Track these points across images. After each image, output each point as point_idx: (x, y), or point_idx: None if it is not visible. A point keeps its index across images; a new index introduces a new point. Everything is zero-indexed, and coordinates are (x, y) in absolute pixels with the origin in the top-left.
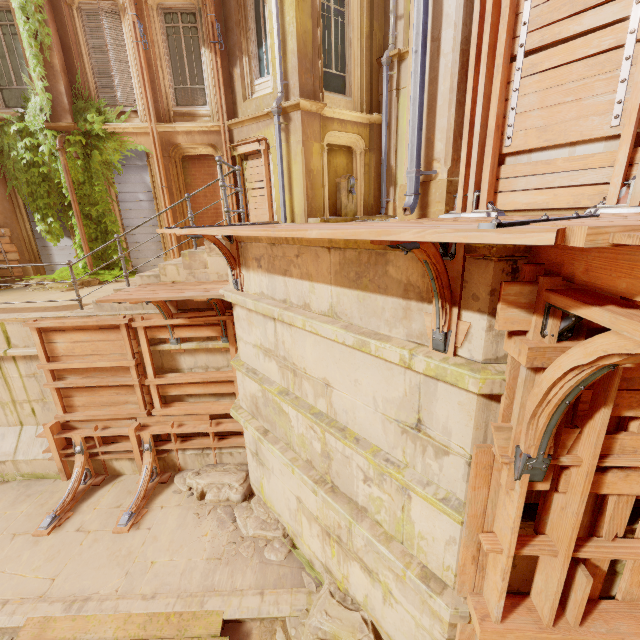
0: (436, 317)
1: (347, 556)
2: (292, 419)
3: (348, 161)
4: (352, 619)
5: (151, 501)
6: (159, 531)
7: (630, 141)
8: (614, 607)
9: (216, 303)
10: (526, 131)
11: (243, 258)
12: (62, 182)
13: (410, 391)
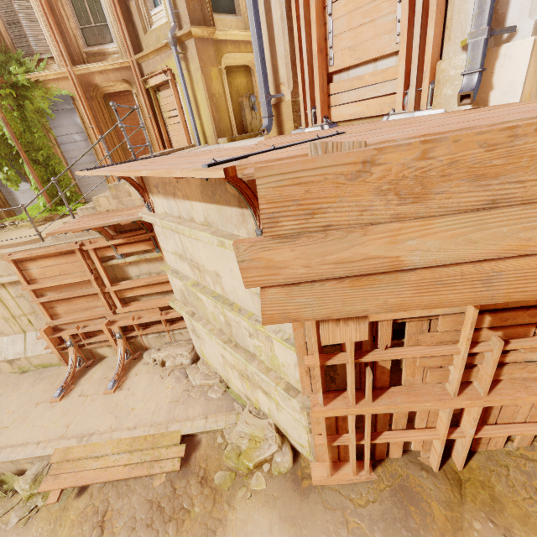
0: (253, 219)
1: (254, 387)
2: (205, 302)
3: (247, 80)
4: (262, 424)
5: (128, 372)
6: (135, 389)
7: (405, 56)
8: (398, 390)
9: (142, 223)
10: (342, 51)
11: (148, 186)
12: (6, 134)
13: None
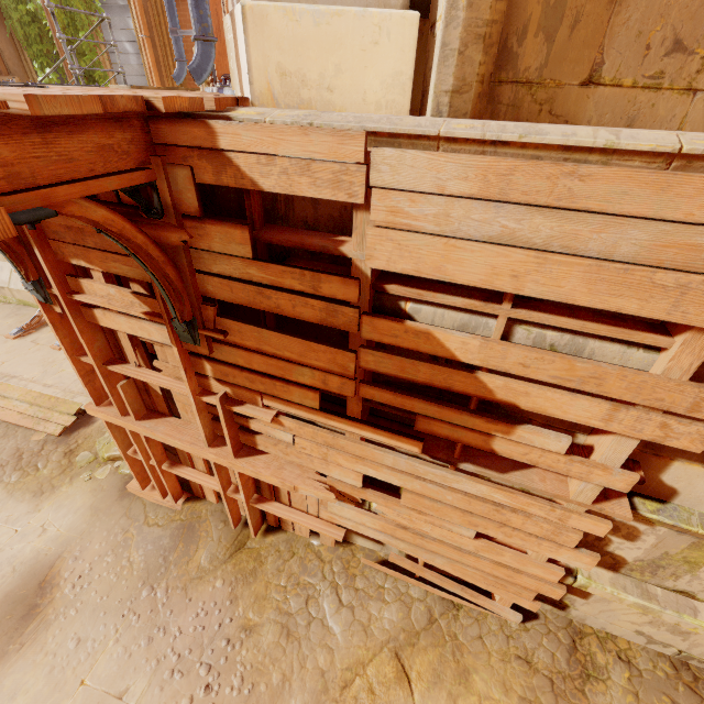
0: None
1: None
2: None
3: None
4: None
5: None
6: None
7: None
8: (173, 421)
9: None
10: None
11: None
12: (47, 24)
13: None
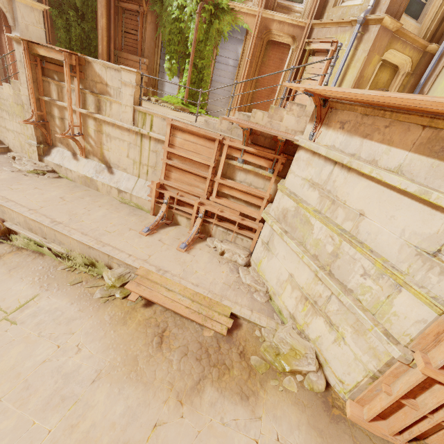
0: None
1: (316, 313)
2: (315, 229)
3: (390, 78)
4: (305, 343)
5: (194, 244)
6: (199, 259)
7: None
8: None
9: (281, 145)
10: None
11: (328, 119)
12: (190, 37)
13: (443, 231)
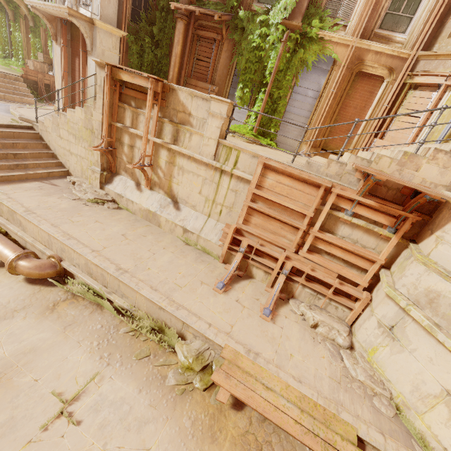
0: None
1: None
2: None
3: None
4: None
5: (277, 308)
6: (289, 334)
7: None
8: None
9: (419, 203)
10: None
11: None
12: (269, 66)
13: None
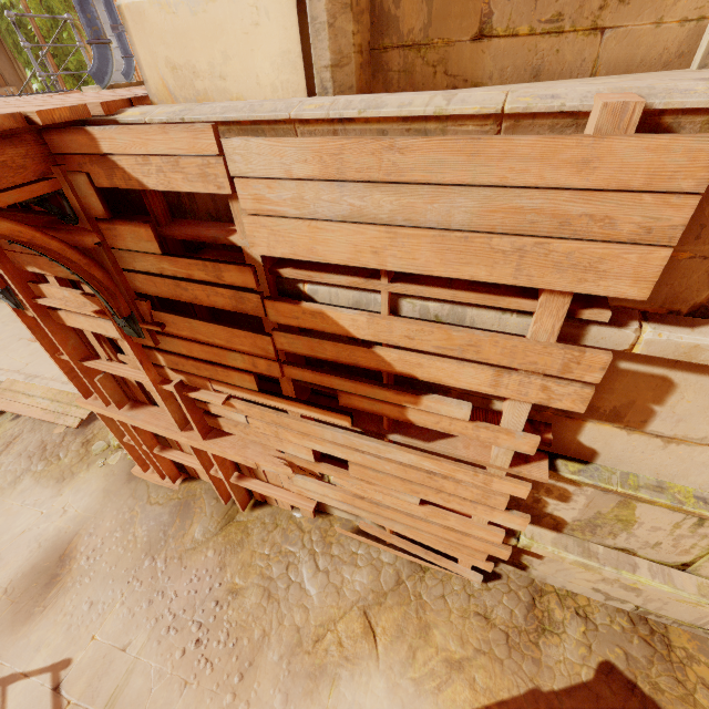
0: None
1: None
2: None
3: None
4: None
5: None
6: None
7: None
8: (152, 409)
9: None
10: None
11: None
12: (32, 29)
13: None
